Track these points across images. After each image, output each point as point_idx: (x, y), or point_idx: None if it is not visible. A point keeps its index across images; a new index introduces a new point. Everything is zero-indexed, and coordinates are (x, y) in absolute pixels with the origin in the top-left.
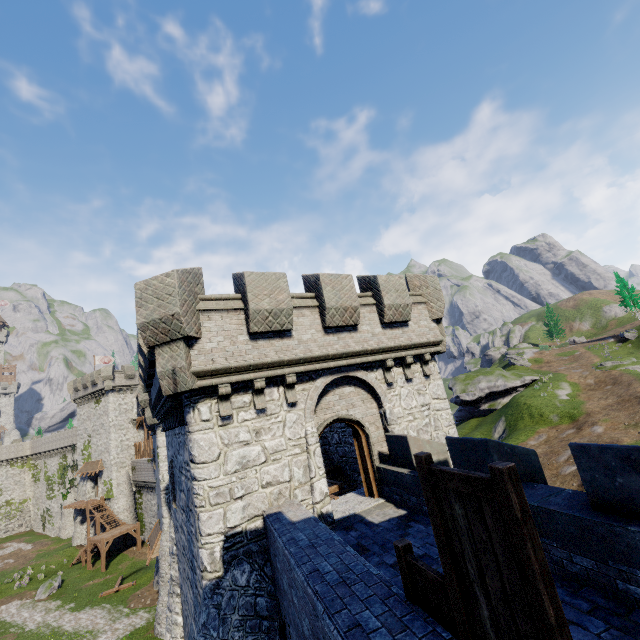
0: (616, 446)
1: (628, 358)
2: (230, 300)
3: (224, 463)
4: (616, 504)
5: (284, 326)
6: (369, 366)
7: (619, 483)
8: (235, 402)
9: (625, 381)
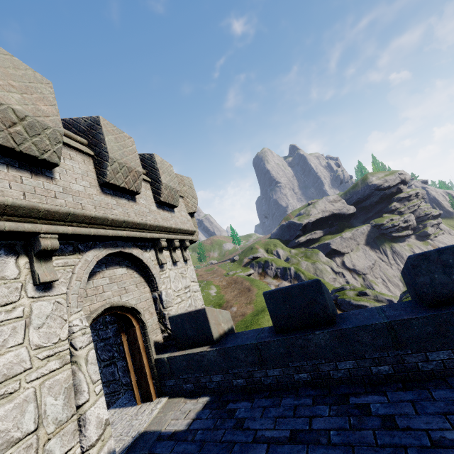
0: (452, 246)
1: (239, 269)
2: None
3: None
4: (453, 294)
5: (45, 154)
6: (143, 245)
7: None
8: None
9: (240, 281)
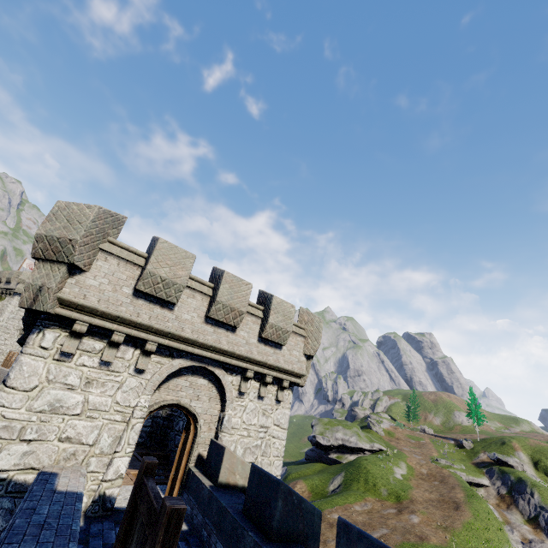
0: (372, 538)
1: (459, 463)
2: (136, 254)
3: (35, 397)
4: None
5: (170, 298)
6: (231, 368)
7: None
8: (85, 344)
9: (450, 483)
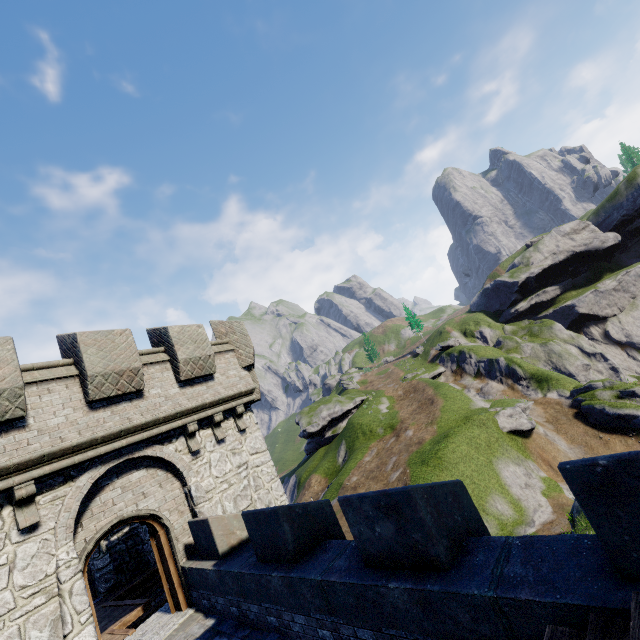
0: (370, 493)
1: (420, 369)
2: None
3: None
4: (380, 556)
5: (7, 414)
6: (166, 437)
7: (378, 533)
8: None
9: (421, 388)
